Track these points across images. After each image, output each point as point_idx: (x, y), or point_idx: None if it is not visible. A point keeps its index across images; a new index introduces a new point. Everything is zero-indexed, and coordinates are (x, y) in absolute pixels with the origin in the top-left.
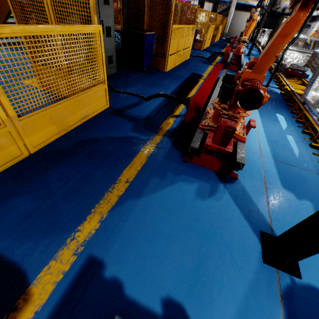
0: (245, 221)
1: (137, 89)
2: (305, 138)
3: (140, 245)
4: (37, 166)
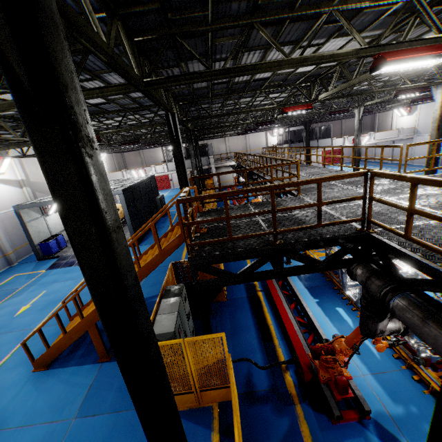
0: None
1: (232, 349)
2: None
3: None
4: None
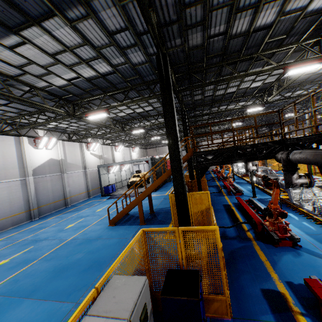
0: (319, 258)
1: None
2: (310, 221)
3: (295, 275)
4: (230, 266)
